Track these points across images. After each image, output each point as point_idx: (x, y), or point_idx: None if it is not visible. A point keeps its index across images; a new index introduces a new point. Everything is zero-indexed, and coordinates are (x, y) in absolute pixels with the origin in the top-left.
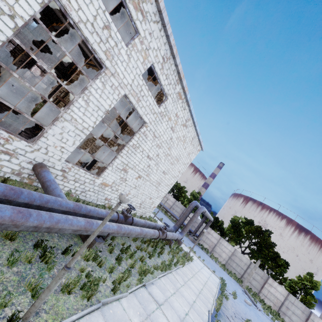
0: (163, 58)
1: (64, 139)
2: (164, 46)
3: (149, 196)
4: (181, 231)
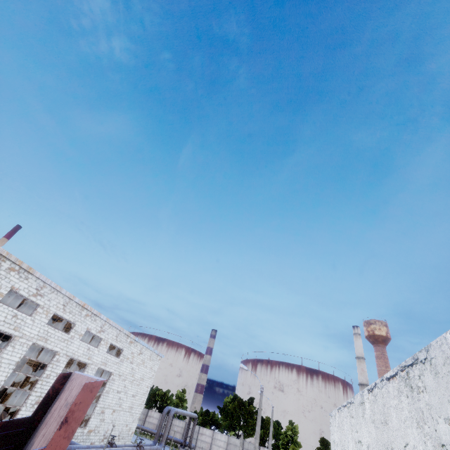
0: (116, 336)
1: None
2: (116, 331)
3: (125, 424)
4: (160, 442)
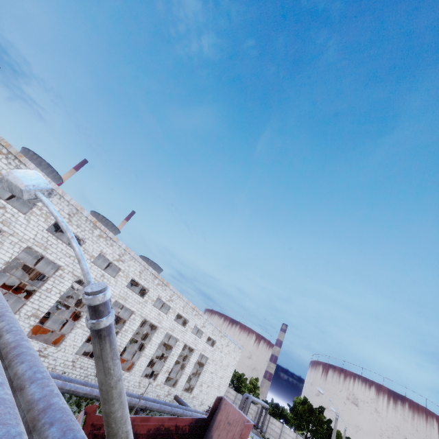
0: (212, 330)
1: (182, 381)
2: (212, 327)
3: (215, 397)
4: None
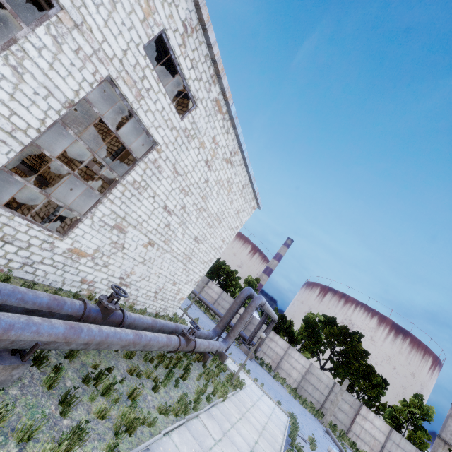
0: (185, 25)
1: None
2: (186, 1)
3: (172, 279)
4: (225, 338)
